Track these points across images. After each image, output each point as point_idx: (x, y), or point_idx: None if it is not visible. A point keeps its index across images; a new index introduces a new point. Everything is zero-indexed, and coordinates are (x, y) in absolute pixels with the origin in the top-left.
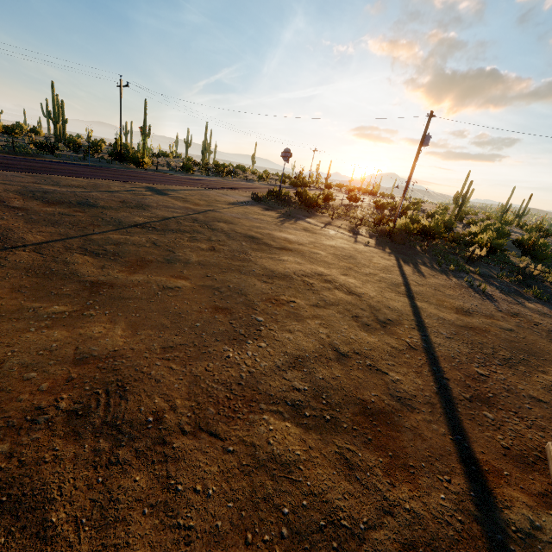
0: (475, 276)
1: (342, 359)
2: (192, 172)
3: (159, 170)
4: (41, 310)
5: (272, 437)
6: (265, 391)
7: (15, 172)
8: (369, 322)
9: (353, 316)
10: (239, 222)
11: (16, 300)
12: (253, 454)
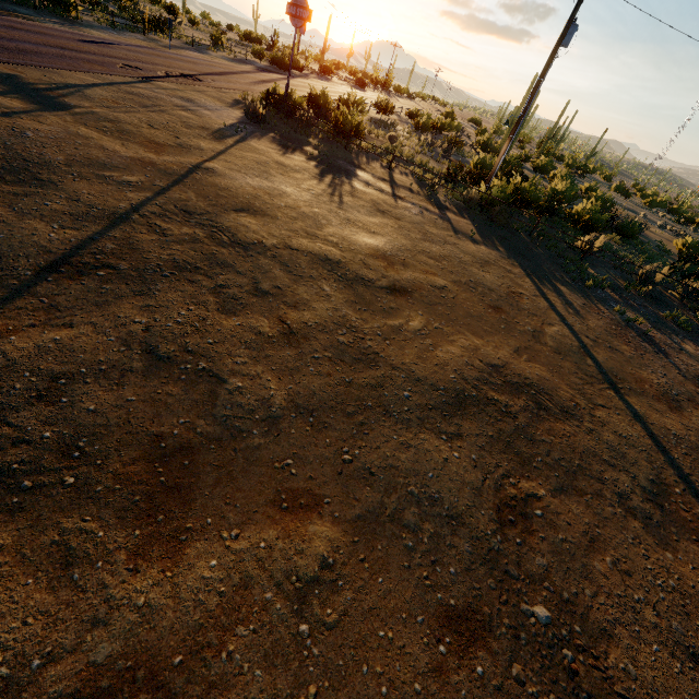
0: (610, 292)
1: None
2: (77, 16)
3: None
4: None
5: None
6: None
7: None
8: (644, 506)
9: (618, 497)
10: (275, 209)
11: None
12: None
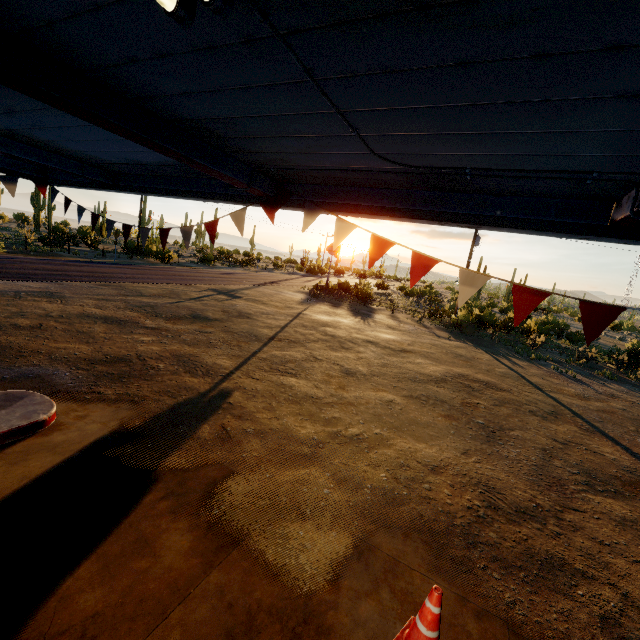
0: (552, 363)
1: (567, 447)
2: (214, 264)
3: (181, 263)
4: (346, 434)
5: (606, 507)
6: (560, 477)
7: (84, 282)
8: (544, 414)
9: (528, 411)
10: (340, 326)
11: (315, 427)
12: (611, 518)
